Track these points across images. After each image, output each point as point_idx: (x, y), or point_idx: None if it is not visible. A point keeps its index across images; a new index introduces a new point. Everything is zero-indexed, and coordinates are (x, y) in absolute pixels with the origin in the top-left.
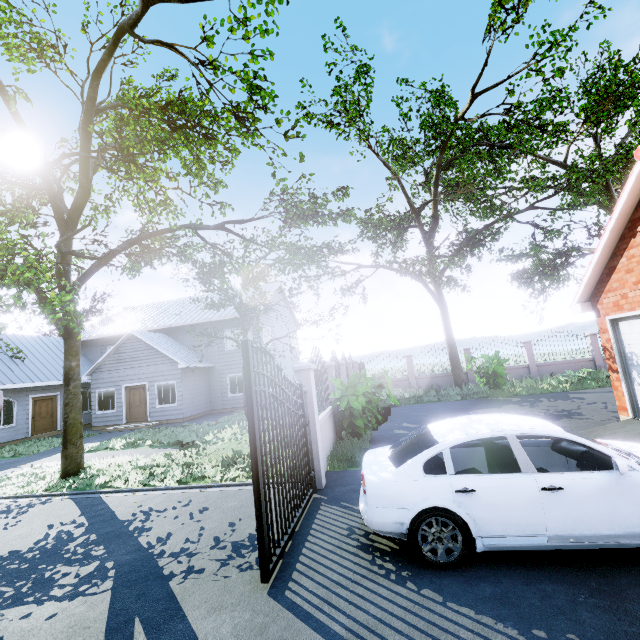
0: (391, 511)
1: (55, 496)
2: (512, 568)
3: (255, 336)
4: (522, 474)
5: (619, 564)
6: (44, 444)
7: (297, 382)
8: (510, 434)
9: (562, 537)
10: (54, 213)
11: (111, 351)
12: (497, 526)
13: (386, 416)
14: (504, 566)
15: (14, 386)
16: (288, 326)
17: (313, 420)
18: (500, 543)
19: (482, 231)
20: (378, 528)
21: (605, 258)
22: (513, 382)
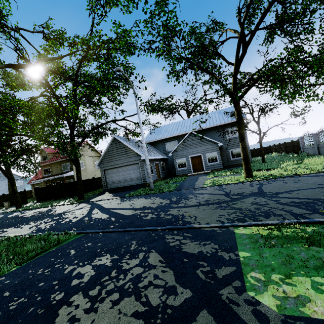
0: None
1: (270, 179)
2: None
3: None
4: None
5: None
6: (179, 178)
7: None
8: None
9: None
10: (236, 62)
11: (181, 141)
12: None
13: None
14: None
15: (153, 157)
16: None
17: None
18: None
19: None
20: None
21: None
22: None
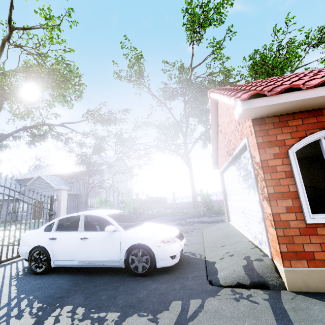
0: (25, 247)
1: None
2: (63, 275)
3: (101, 179)
4: (77, 232)
5: (105, 275)
6: None
7: (55, 195)
8: (82, 214)
9: (83, 261)
10: None
11: (29, 184)
12: (61, 255)
13: (146, 220)
14: (62, 274)
15: None
16: (126, 176)
17: (59, 213)
18: (61, 263)
19: (206, 131)
20: (22, 256)
21: (215, 143)
22: (223, 207)
